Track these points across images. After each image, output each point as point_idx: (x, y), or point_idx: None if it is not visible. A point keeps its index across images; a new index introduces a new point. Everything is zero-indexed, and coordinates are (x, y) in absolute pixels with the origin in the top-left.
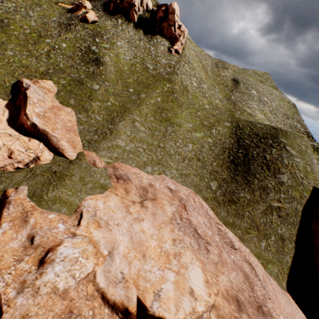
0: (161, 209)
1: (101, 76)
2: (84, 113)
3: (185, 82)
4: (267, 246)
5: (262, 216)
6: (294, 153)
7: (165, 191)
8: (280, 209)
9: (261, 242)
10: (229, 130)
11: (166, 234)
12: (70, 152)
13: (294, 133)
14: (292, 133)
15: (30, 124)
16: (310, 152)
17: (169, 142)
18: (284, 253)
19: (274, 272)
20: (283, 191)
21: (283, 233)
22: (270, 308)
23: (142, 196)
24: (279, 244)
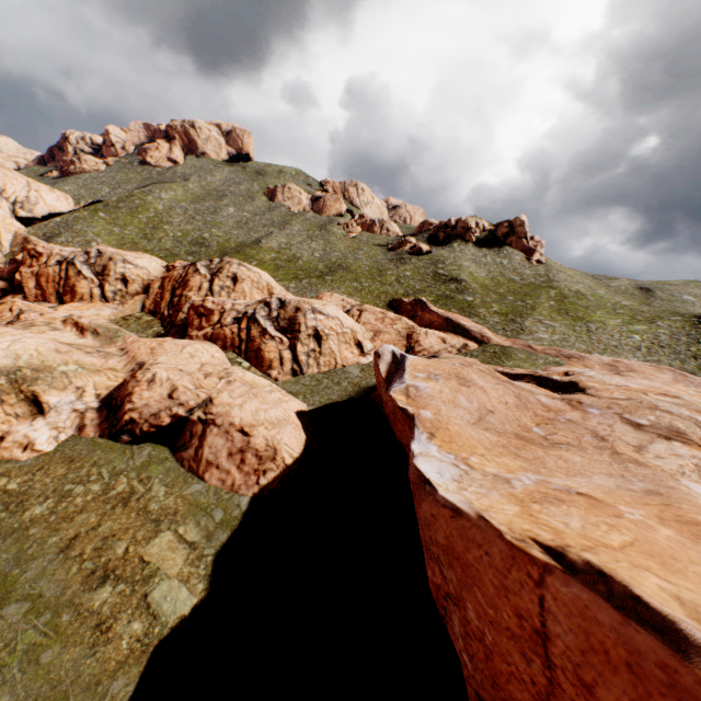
0: (651, 376)
1: (467, 290)
2: (476, 318)
3: (572, 288)
4: None
5: None
6: None
7: (641, 365)
8: None
9: None
10: (686, 321)
11: (681, 388)
12: (495, 339)
13: None
14: None
15: (444, 319)
16: None
17: (602, 336)
18: None
19: None
20: None
21: None
22: None
23: (611, 370)
24: None
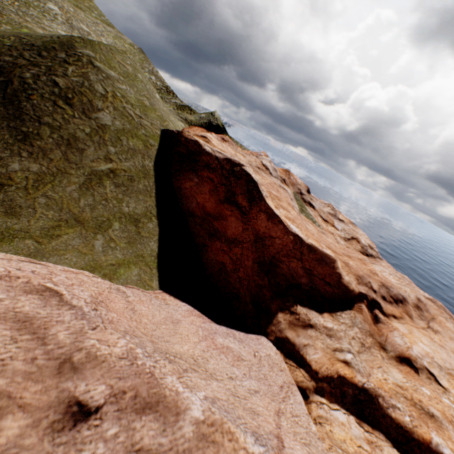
0: None
1: None
2: None
3: None
4: (109, 242)
5: (83, 194)
6: (114, 77)
7: None
8: (117, 172)
9: (95, 240)
10: None
11: None
12: None
13: (108, 45)
14: (105, 45)
15: None
16: (144, 79)
17: None
18: (145, 239)
19: (133, 277)
20: (112, 141)
21: (135, 210)
22: (95, 345)
23: None
24: (132, 230)
